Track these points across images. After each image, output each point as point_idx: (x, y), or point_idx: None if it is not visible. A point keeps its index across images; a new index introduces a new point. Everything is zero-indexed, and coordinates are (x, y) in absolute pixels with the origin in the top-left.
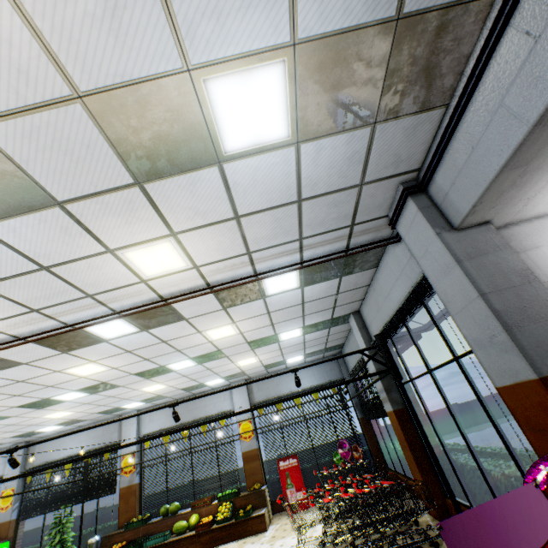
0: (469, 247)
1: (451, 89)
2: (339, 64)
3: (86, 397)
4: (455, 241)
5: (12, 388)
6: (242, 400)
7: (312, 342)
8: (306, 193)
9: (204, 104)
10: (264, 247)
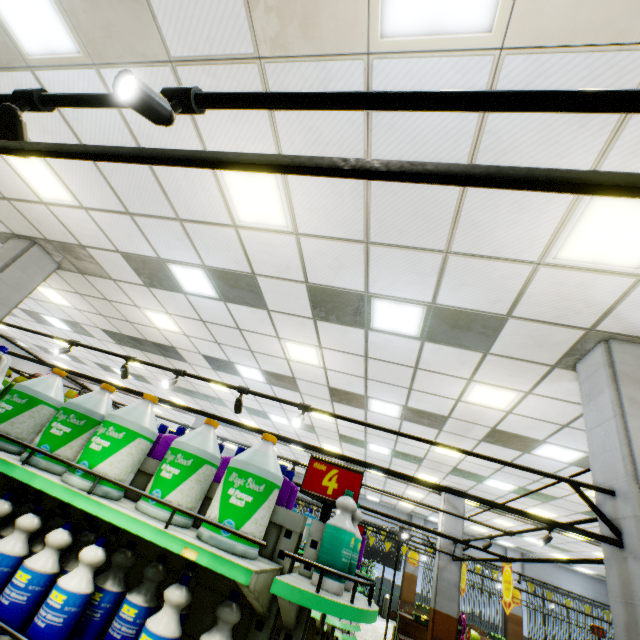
0: None
1: None
2: None
3: None
4: None
5: None
6: (515, 568)
7: None
8: None
9: None
10: None
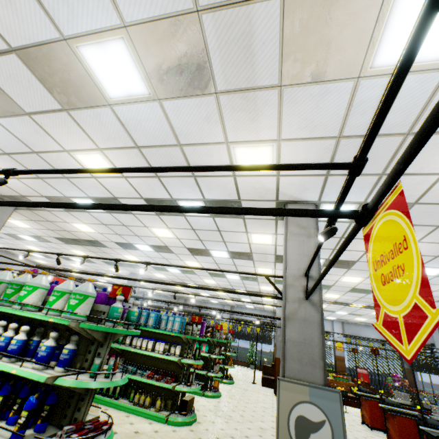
0: None
1: None
2: None
3: None
4: None
5: None
6: (339, 331)
7: None
8: None
9: None
10: None
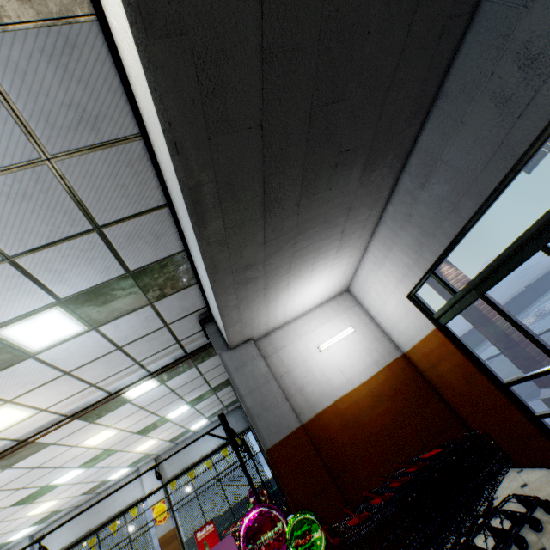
0: (237, 361)
1: (195, 277)
2: (101, 295)
3: None
4: (230, 358)
5: None
6: (153, 481)
7: (207, 408)
8: (123, 343)
9: (2, 340)
10: (105, 377)
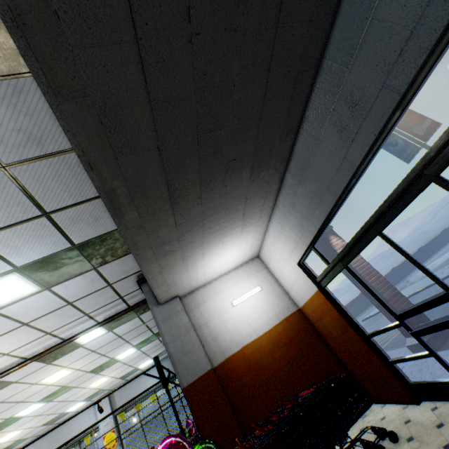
0: (165, 314)
1: None
2: (52, 263)
3: None
4: (159, 312)
5: None
6: (106, 413)
7: (152, 350)
8: (73, 299)
9: None
10: (59, 327)
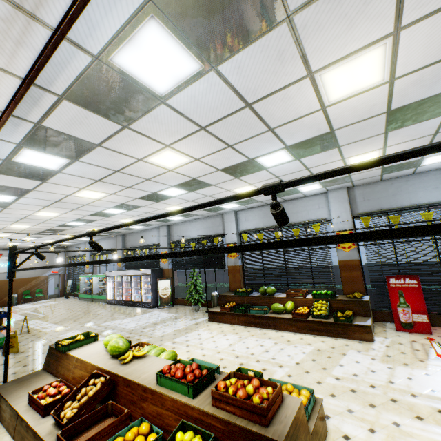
0: None
1: None
2: None
3: (186, 195)
4: None
5: (117, 179)
6: (341, 209)
7: None
8: None
9: None
10: None
